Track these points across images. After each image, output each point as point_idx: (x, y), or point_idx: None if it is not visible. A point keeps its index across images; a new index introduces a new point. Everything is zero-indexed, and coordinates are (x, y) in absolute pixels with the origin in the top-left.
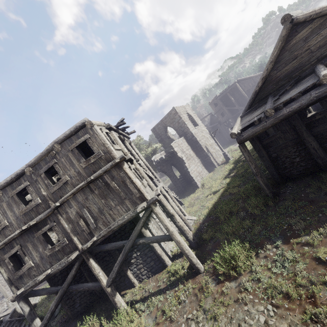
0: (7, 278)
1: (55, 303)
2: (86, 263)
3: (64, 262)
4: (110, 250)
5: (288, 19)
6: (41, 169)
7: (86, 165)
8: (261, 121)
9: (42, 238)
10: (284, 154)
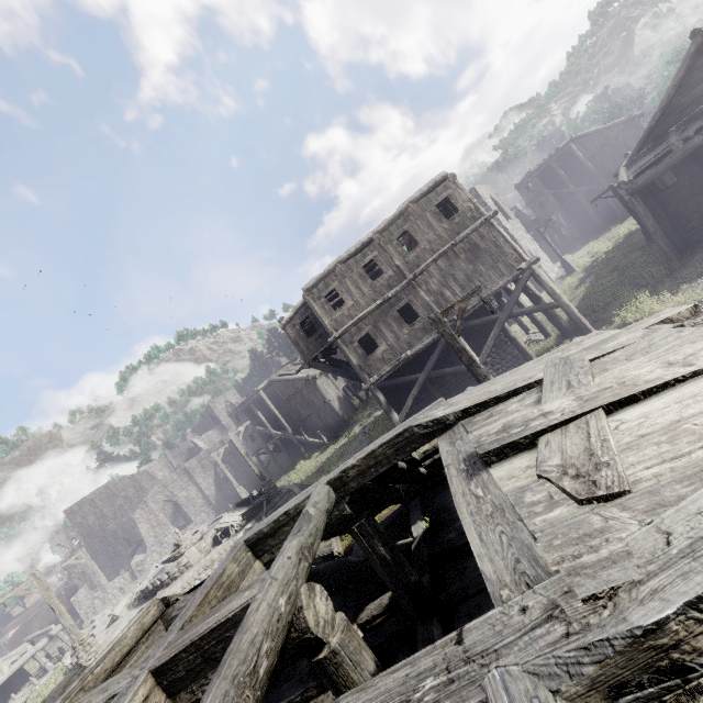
0: (358, 364)
1: (418, 388)
2: (424, 367)
3: (427, 341)
4: (479, 325)
5: (698, 34)
6: (391, 236)
7: (450, 225)
8: (663, 160)
9: (397, 316)
10: (689, 208)
